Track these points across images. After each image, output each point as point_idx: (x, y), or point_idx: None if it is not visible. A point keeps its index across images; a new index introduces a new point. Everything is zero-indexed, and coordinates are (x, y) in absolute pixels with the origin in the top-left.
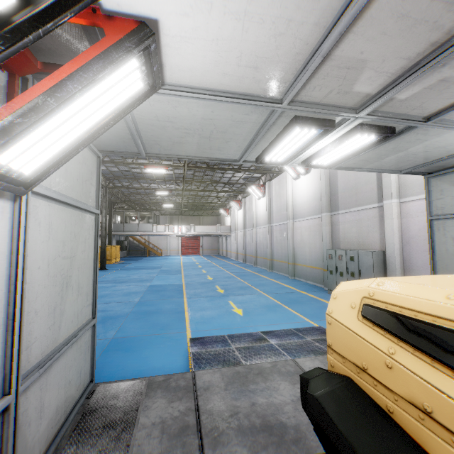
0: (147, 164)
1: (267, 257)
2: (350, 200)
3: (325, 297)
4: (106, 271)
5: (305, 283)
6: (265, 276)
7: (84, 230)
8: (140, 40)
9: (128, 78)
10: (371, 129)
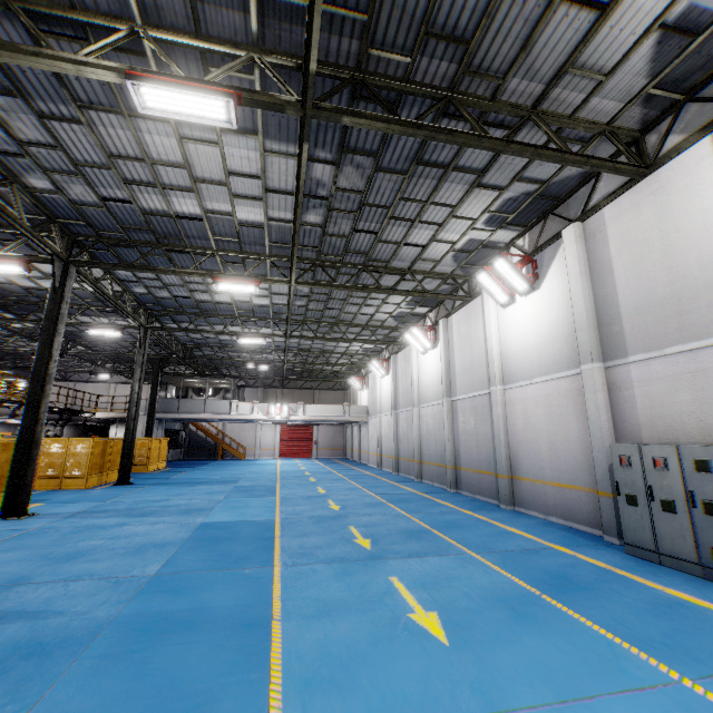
0: (218, 275)
1: (446, 462)
2: (661, 329)
3: (633, 567)
4: (128, 487)
5: (546, 522)
6: (449, 502)
7: None
8: None
9: None
10: None
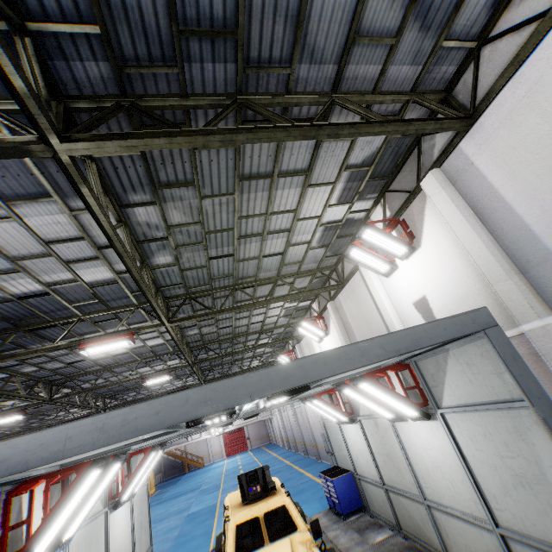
0: (170, 391)
1: (300, 441)
2: None
3: None
4: None
5: (325, 465)
6: (297, 466)
7: (144, 496)
8: (160, 449)
9: (158, 454)
10: (248, 417)
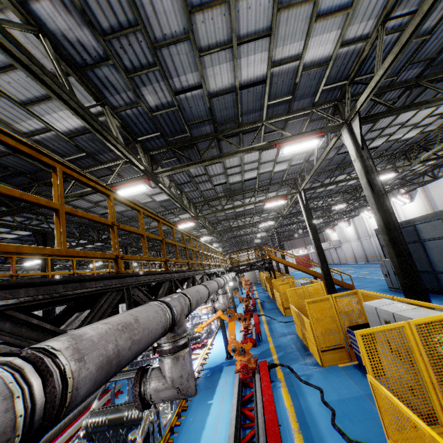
0: None
1: None
2: None
3: None
4: None
5: None
6: None
7: None
8: None
9: None
10: None
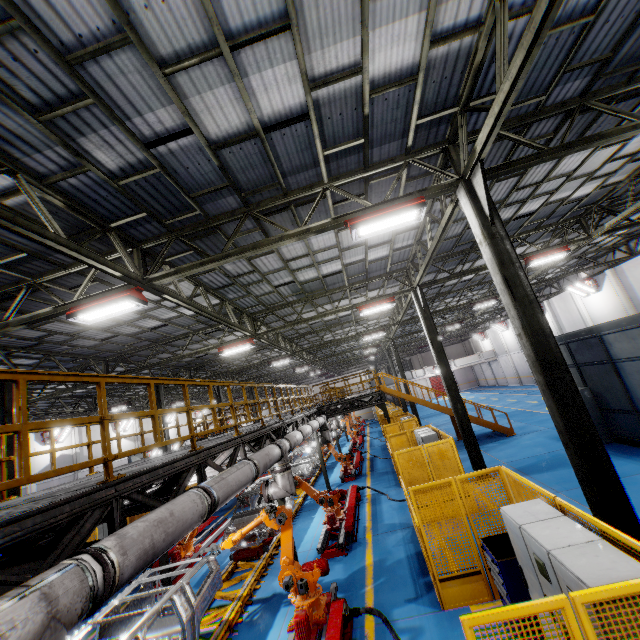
0: (445, 324)
1: None
2: None
3: None
4: None
5: None
6: None
7: None
8: None
9: None
10: None
